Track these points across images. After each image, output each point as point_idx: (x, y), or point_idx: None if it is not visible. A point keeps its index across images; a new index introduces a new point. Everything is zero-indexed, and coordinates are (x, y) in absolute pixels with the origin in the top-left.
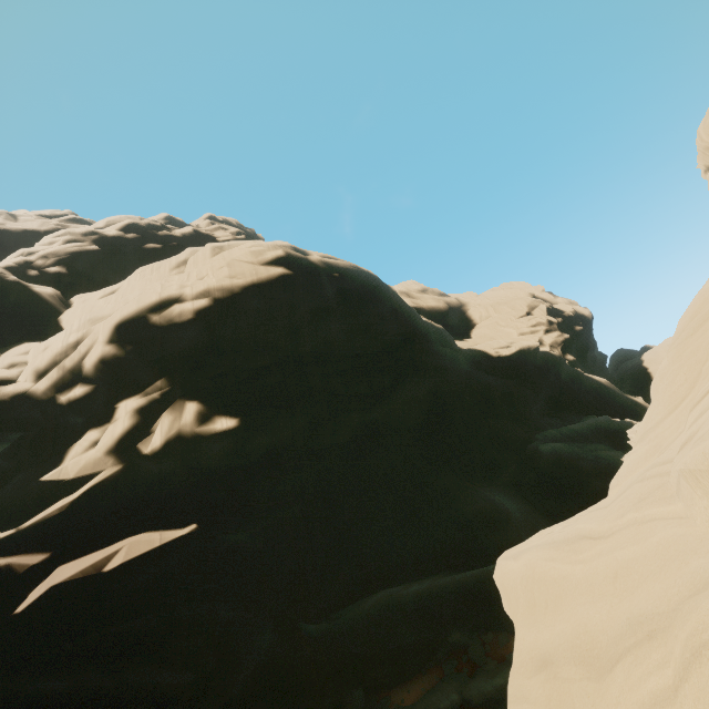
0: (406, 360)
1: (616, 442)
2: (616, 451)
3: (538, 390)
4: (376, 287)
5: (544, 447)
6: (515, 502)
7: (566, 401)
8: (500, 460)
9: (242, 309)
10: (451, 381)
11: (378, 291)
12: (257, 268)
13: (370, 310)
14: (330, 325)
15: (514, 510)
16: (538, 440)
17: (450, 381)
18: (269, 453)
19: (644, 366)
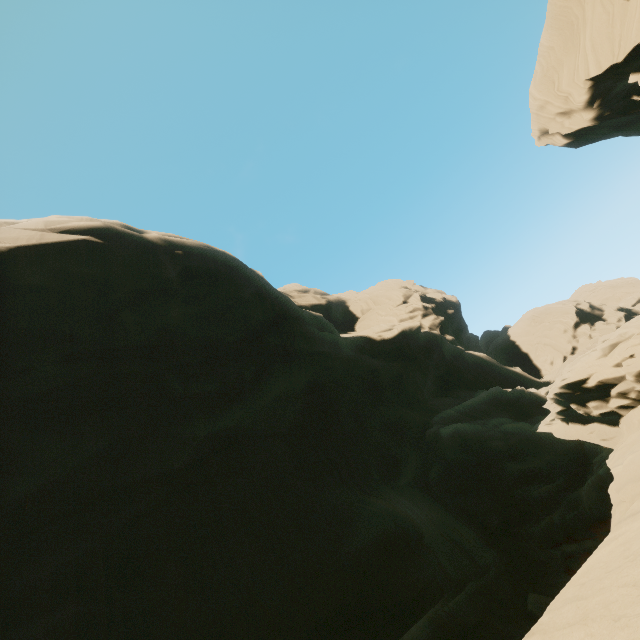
0: (274, 347)
1: (515, 413)
2: (521, 422)
3: (426, 371)
4: (233, 267)
5: (446, 429)
6: (425, 509)
7: (454, 379)
8: (398, 455)
9: (4, 286)
10: (333, 368)
11: (237, 272)
12: (45, 235)
13: (226, 292)
14: (169, 310)
15: (425, 522)
16: (437, 423)
17: (331, 368)
18: (15, 514)
19: (511, 340)
